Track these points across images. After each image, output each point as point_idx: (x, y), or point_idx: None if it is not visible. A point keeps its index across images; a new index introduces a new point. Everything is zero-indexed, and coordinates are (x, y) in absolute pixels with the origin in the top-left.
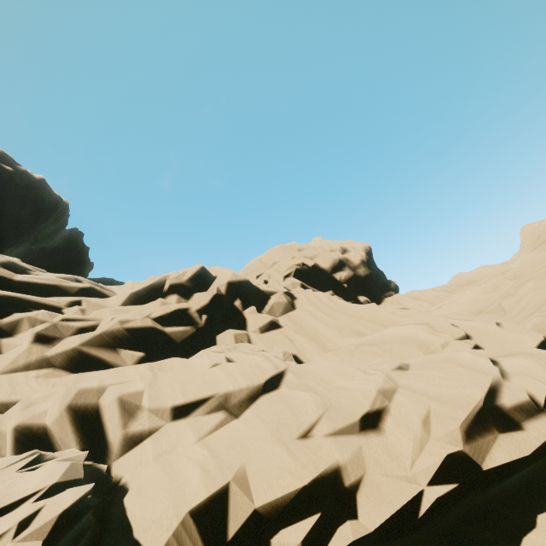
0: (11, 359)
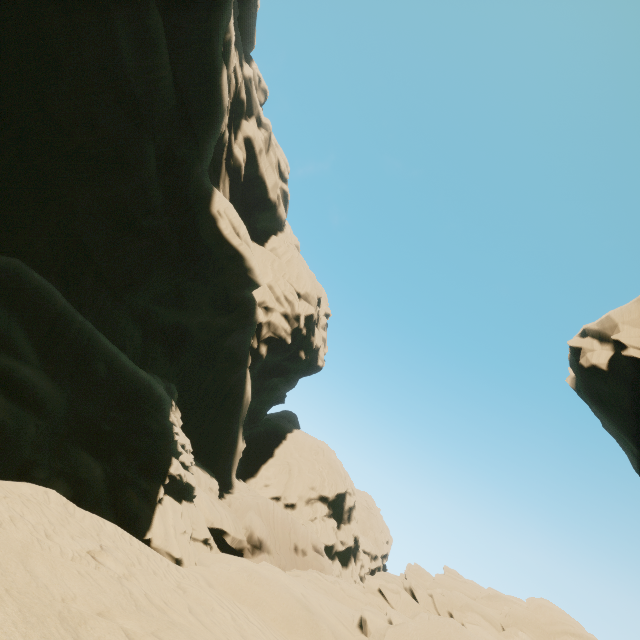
0: (358, 570)
